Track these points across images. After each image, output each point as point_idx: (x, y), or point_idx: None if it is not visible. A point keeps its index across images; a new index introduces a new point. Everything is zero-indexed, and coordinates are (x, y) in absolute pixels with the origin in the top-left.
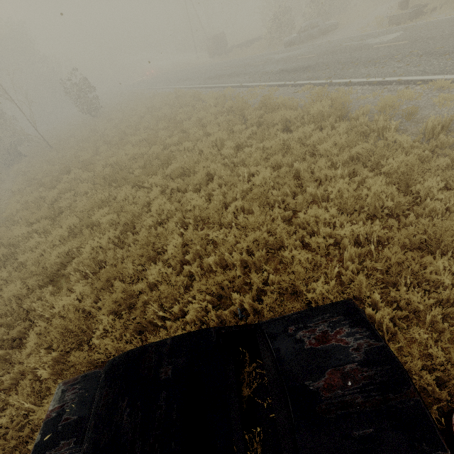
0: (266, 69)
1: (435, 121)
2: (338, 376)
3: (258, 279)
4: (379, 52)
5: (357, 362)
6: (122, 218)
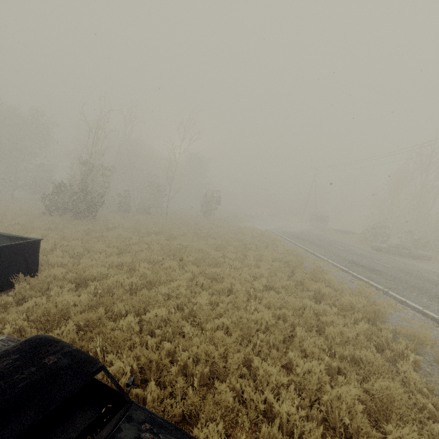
0: (341, 254)
1: None
2: None
3: (181, 390)
4: None
5: None
6: (151, 276)
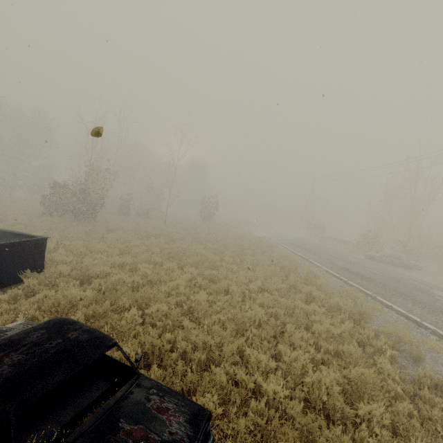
0: (335, 261)
1: (427, 372)
2: (142, 433)
3: (181, 372)
4: (435, 302)
5: (162, 438)
6: (152, 275)
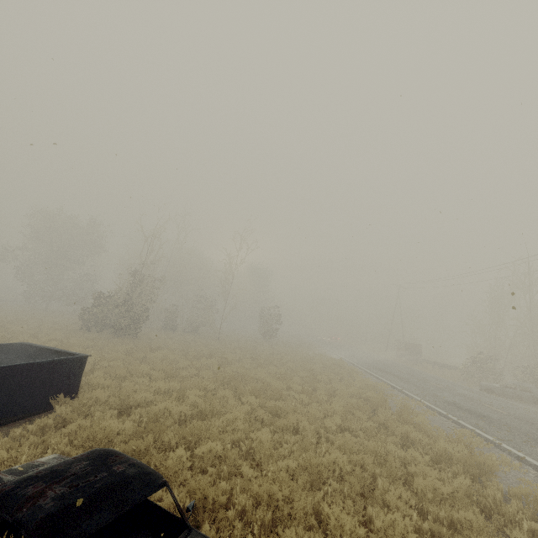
0: (438, 393)
1: None
2: None
3: None
4: None
5: None
6: (203, 405)
